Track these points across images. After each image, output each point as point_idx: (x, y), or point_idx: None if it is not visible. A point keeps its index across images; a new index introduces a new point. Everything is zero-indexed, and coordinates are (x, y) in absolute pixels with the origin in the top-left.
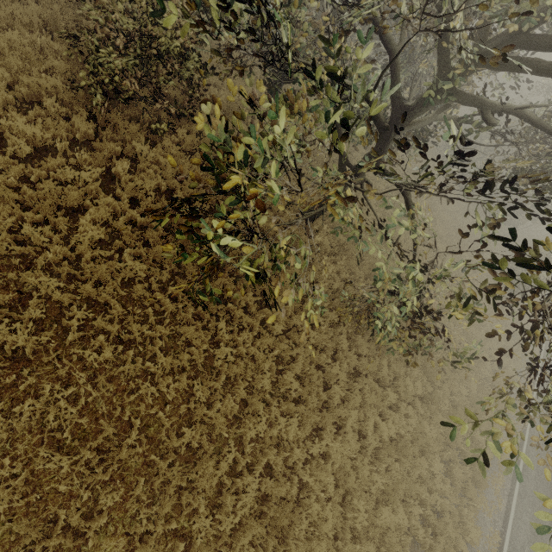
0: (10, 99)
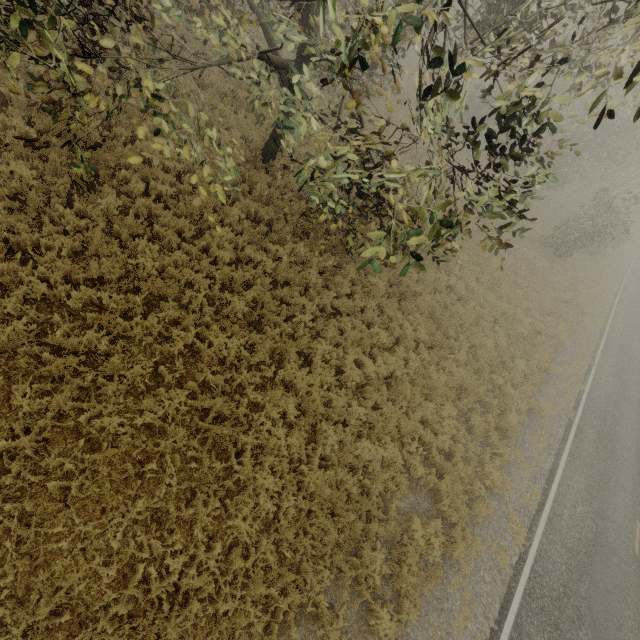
0: None
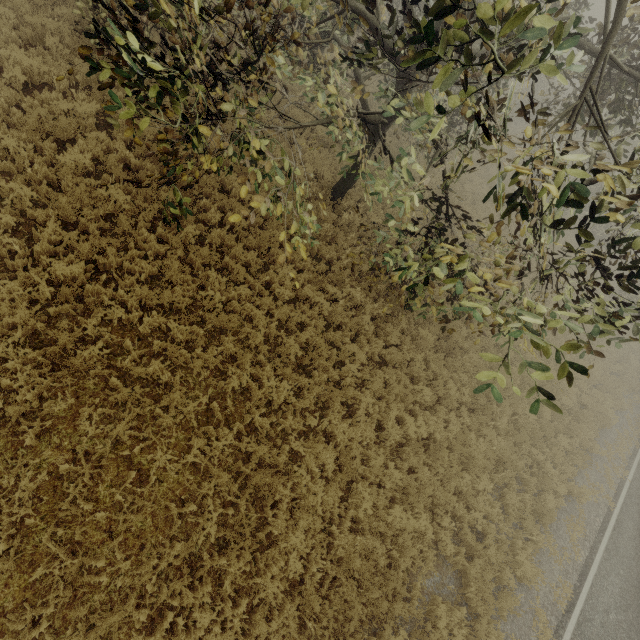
0: (14, 38)
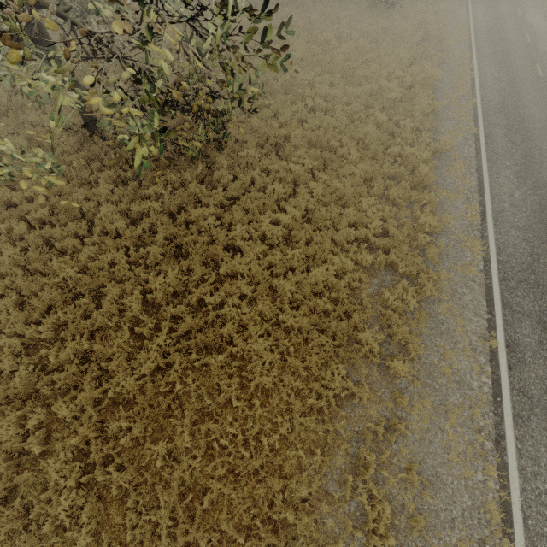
0: None
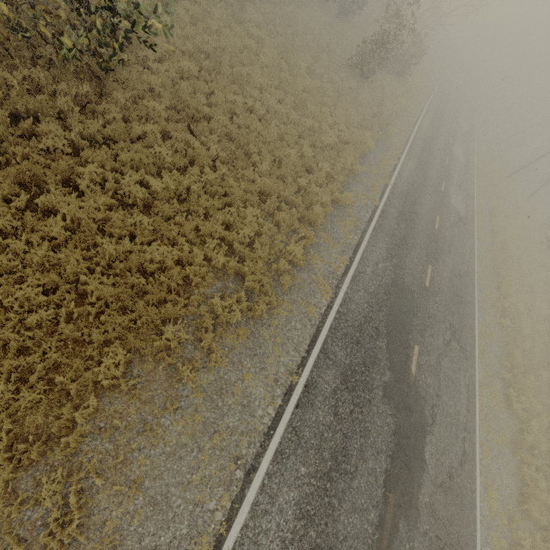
0: None
